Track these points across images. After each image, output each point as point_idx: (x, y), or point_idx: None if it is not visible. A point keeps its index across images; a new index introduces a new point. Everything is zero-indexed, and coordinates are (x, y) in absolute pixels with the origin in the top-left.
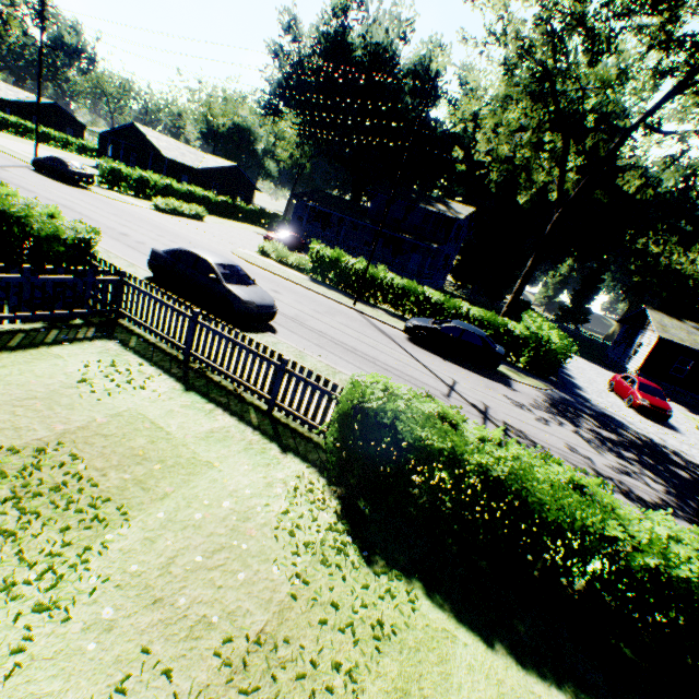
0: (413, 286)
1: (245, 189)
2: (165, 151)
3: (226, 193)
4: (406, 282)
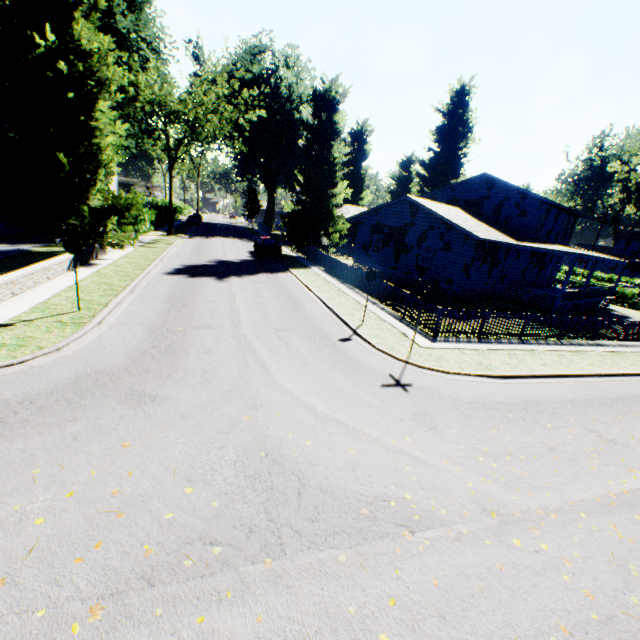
0: (610, 277)
1: None
2: None
3: None
4: (608, 276)
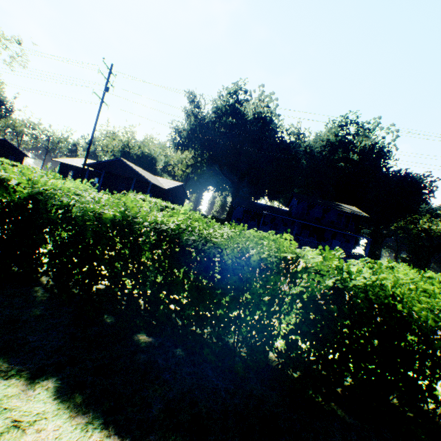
0: None
1: (182, 199)
2: (148, 178)
3: (173, 203)
4: None
